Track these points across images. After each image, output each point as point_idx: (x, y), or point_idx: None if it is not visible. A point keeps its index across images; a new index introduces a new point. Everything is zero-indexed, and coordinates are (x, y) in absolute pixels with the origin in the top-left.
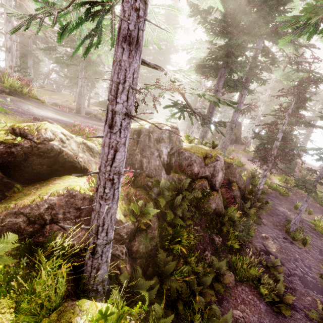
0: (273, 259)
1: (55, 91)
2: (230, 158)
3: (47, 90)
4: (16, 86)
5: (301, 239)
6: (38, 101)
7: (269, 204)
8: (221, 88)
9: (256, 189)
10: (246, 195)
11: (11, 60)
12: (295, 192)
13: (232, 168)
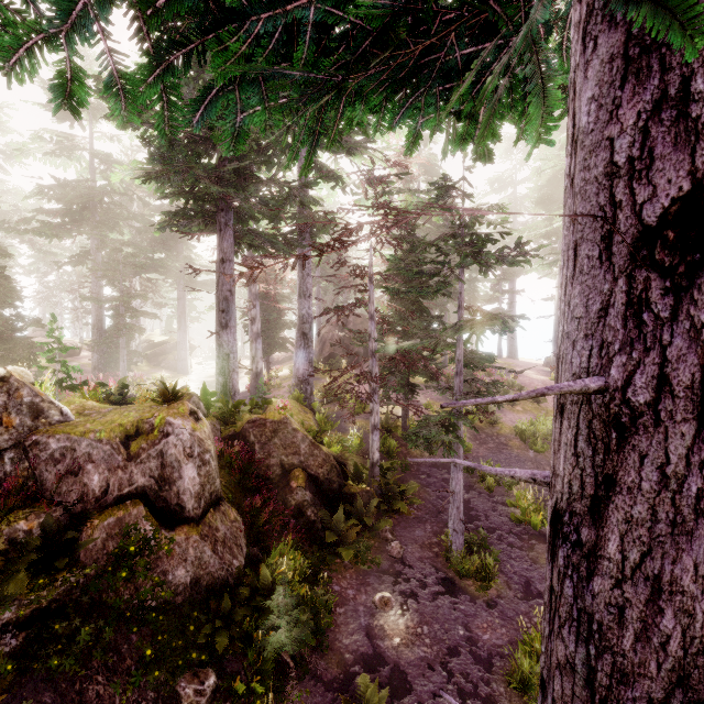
0: (365, 689)
1: None
2: (279, 408)
3: None
4: None
5: (483, 566)
6: None
7: (410, 491)
8: (233, 252)
9: (369, 463)
10: (346, 489)
11: None
12: (486, 437)
13: (285, 433)
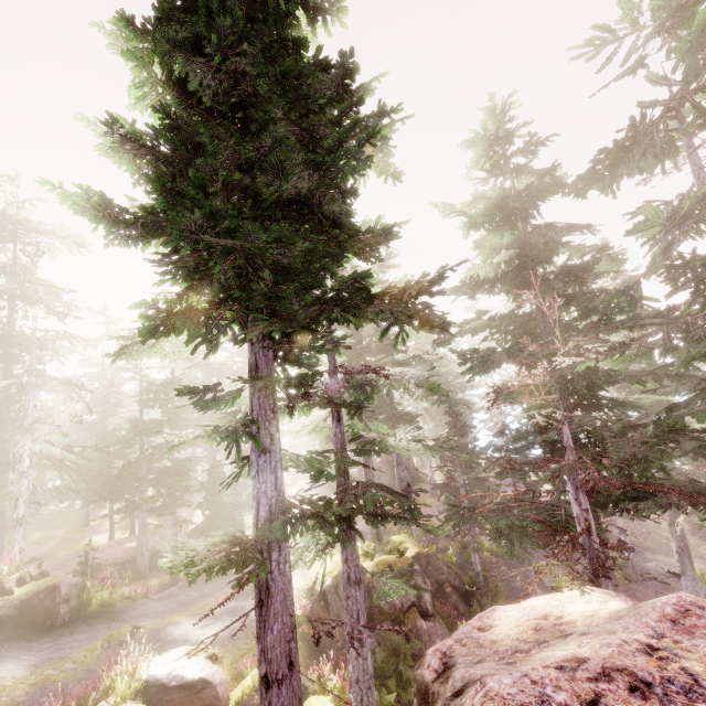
0: None
1: (27, 520)
2: (424, 547)
3: (11, 527)
4: (104, 599)
5: None
6: (128, 601)
7: (501, 587)
8: None
9: (475, 573)
10: (468, 591)
11: (23, 535)
12: None
13: (433, 562)
